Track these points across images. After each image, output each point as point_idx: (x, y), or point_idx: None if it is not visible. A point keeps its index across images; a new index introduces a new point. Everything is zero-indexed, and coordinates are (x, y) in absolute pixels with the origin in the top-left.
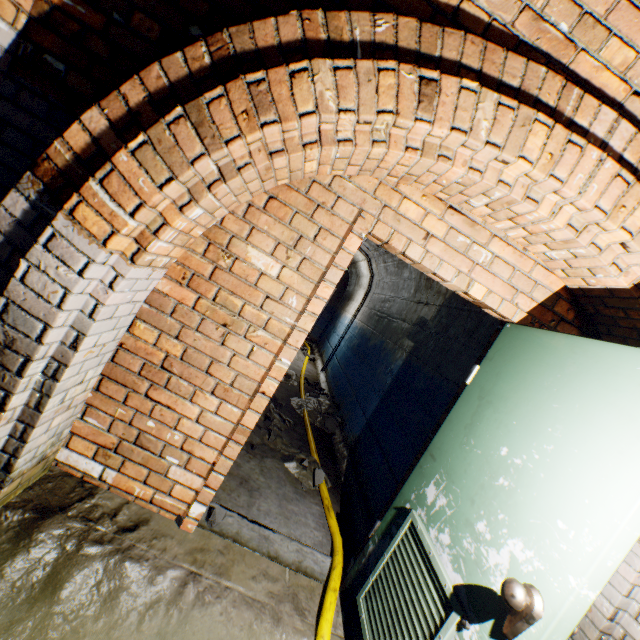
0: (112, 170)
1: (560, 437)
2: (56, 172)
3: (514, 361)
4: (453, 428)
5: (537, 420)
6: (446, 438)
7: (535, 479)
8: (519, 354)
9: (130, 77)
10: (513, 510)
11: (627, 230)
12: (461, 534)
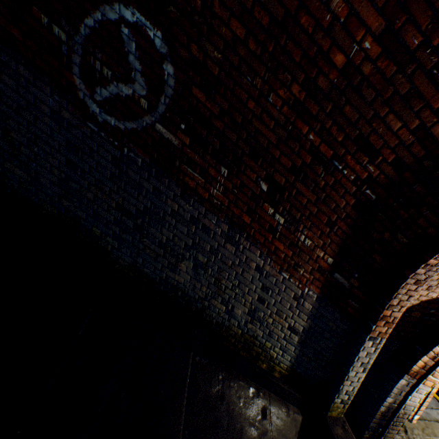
0: (434, 371)
1: None
2: (413, 372)
3: None
4: None
5: None
6: None
7: None
8: None
9: (434, 346)
10: None
11: None
12: None
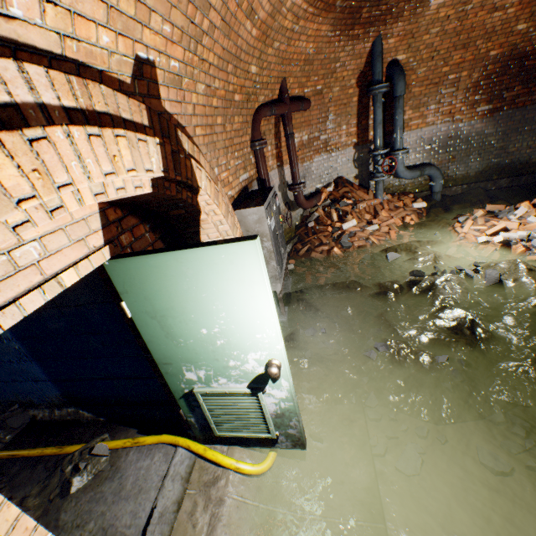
0: None
1: (223, 307)
2: None
3: (148, 285)
4: (160, 343)
5: (204, 307)
6: (163, 350)
7: (233, 330)
8: (146, 279)
9: None
10: (238, 347)
11: (131, 169)
12: (228, 373)
